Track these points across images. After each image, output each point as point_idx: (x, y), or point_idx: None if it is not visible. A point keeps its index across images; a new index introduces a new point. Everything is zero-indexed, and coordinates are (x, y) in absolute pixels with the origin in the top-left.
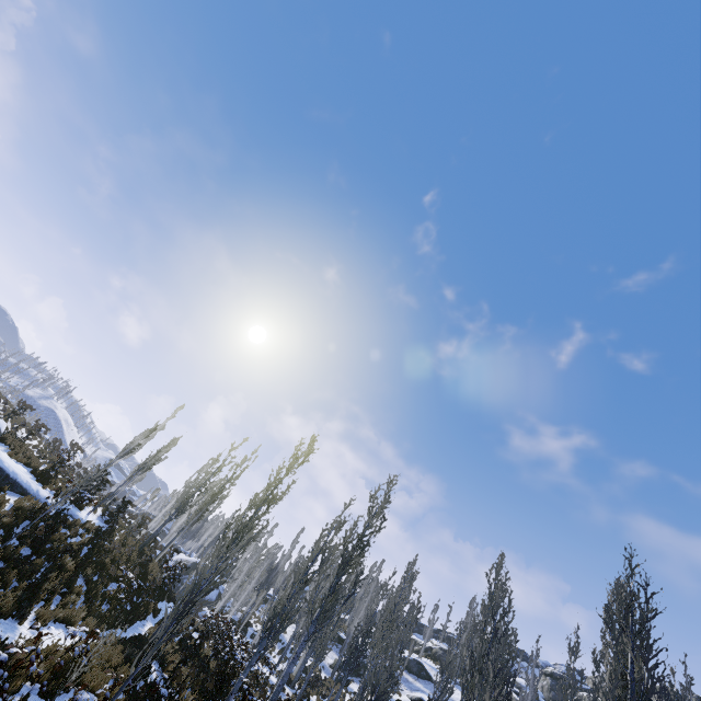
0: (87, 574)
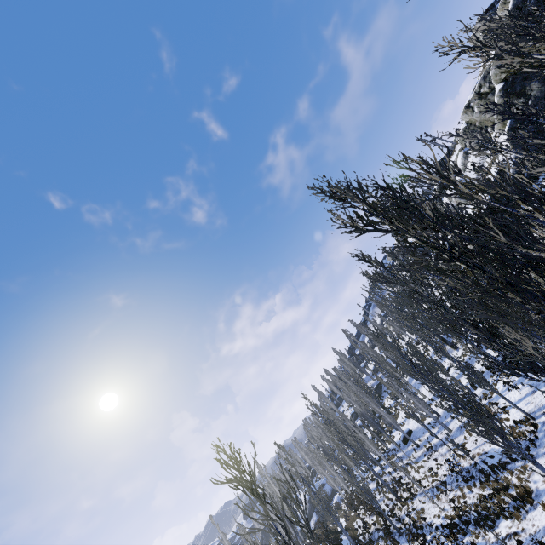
0: None
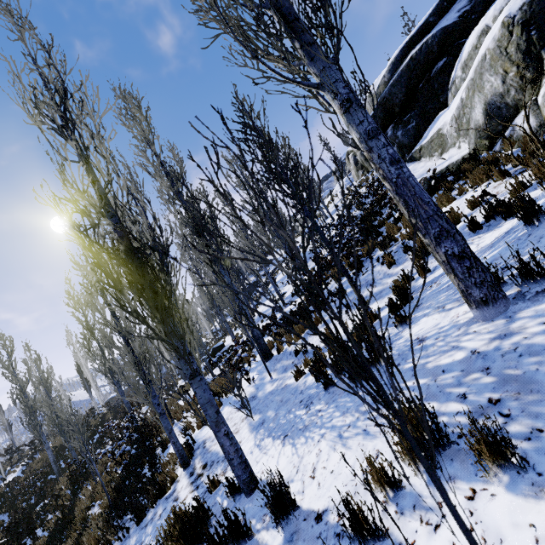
0: (4, 512)
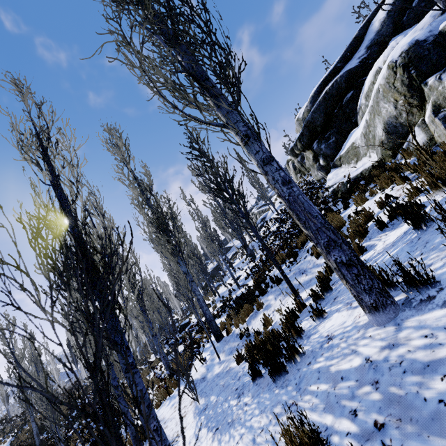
0: None
